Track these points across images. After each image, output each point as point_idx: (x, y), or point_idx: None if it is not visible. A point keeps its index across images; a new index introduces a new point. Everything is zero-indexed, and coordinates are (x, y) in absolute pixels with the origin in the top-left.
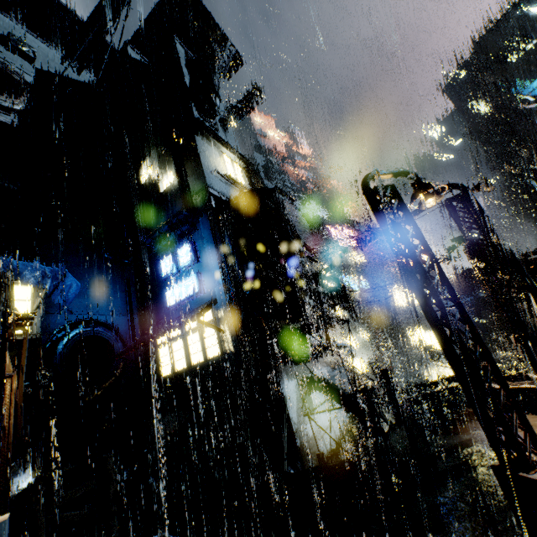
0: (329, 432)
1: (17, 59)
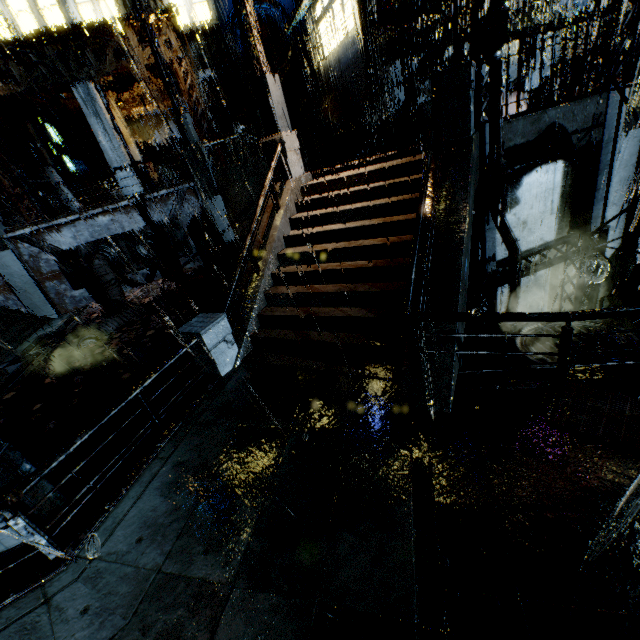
0: None
1: None
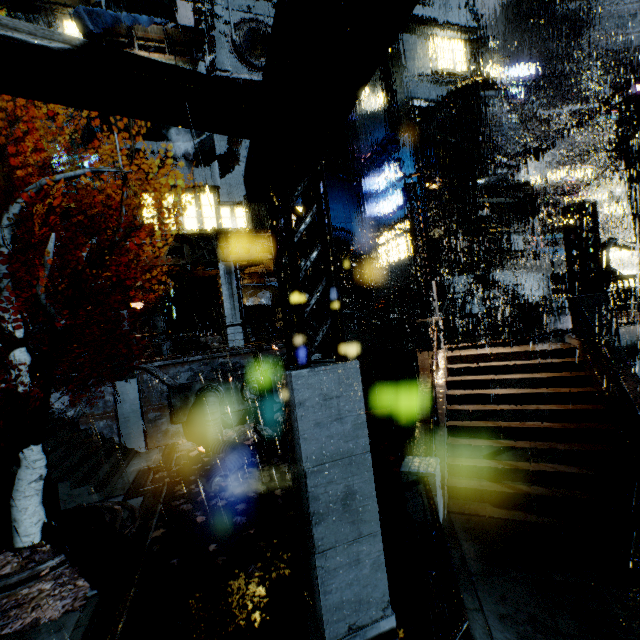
0: None
1: (263, 6)
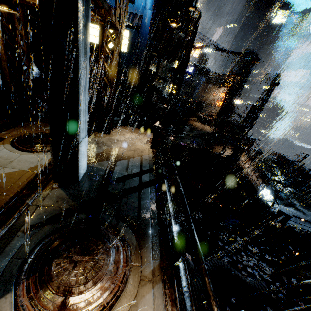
0: None
1: None
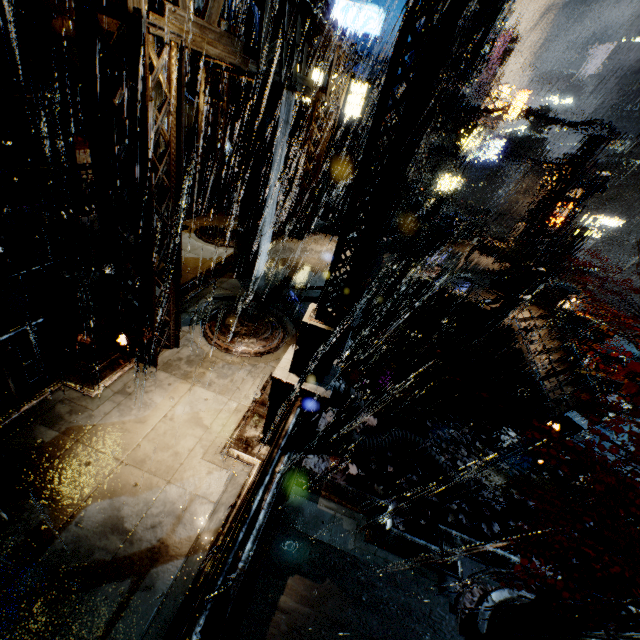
0: None
1: None
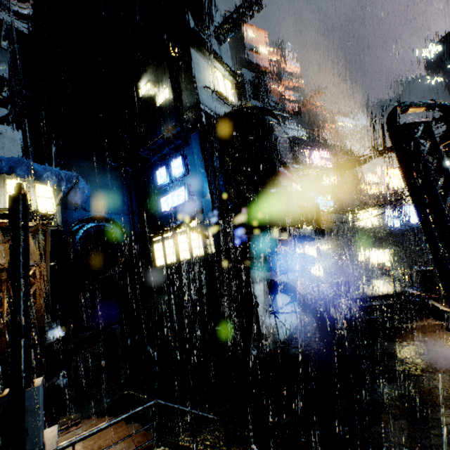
0: (287, 323)
1: None
